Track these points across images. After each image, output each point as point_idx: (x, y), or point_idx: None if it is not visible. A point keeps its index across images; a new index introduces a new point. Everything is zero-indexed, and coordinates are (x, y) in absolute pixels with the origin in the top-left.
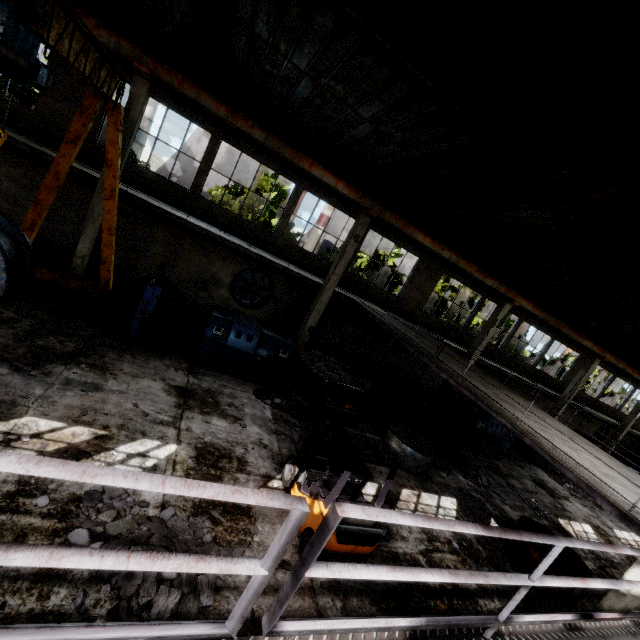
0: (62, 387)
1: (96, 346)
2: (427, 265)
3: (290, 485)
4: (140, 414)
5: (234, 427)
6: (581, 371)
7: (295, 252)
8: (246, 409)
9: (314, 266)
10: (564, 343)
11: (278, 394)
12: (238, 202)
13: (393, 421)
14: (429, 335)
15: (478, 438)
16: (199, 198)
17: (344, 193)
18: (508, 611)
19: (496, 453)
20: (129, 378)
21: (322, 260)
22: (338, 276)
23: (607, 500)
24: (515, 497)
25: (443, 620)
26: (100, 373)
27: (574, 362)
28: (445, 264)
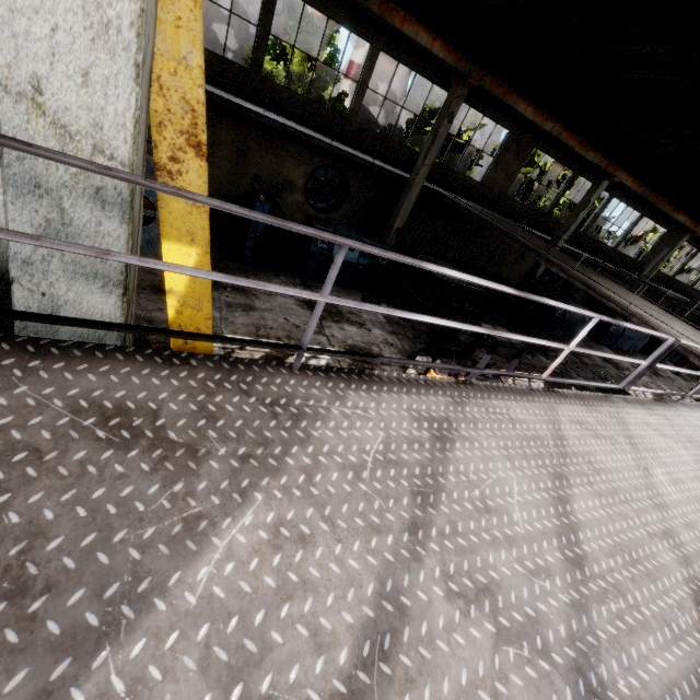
0: (229, 310)
1: (224, 270)
2: (517, 139)
3: (425, 371)
4: (294, 327)
5: (363, 331)
6: (666, 249)
7: (371, 139)
8: (363, 316)
9: (392, 155)
10: (653, 219)
11: (382, 300)
12: (281, 70)
13: (486, 315)
14: (516, 225)
15: (555, 325)
16: (261, 79)
17: (440, 57)
18: (694, 391)
19: (569, 337)
20: (267, 297)
21: (400, 146)
22: (428, 167)
23: (699, 358)
24: (587, 371)
25: (671, 393)
26: (244, 295)
27: (658, 240)
28: (538, 136)
